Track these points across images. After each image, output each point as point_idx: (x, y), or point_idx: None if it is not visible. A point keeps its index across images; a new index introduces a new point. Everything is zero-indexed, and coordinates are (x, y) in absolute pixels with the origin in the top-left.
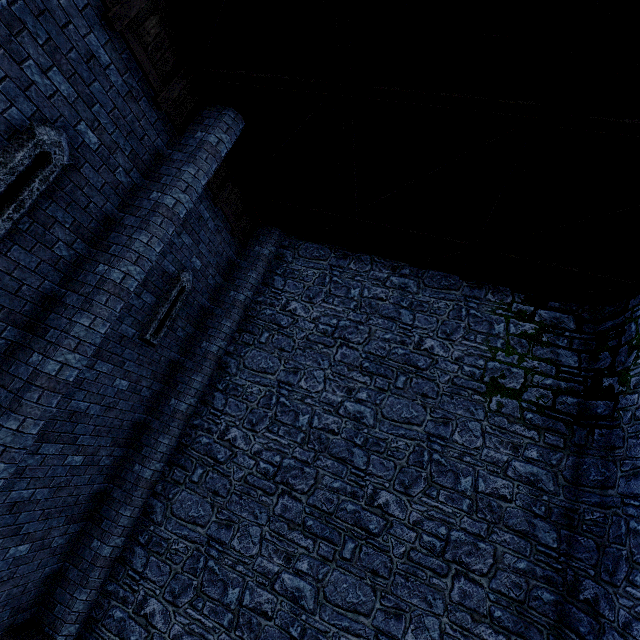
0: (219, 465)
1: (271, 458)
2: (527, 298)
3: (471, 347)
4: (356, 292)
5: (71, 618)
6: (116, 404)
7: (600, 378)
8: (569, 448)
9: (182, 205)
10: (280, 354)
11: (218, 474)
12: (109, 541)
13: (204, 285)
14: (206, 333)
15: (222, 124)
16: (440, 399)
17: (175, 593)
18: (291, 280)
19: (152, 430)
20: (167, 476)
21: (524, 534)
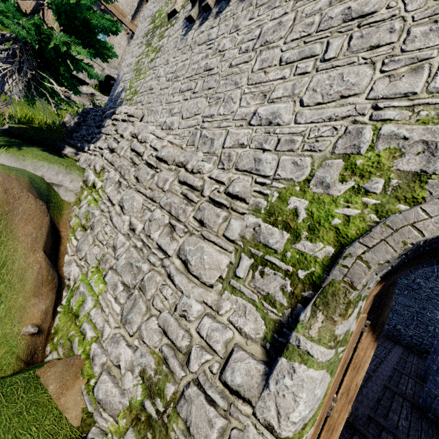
0: None
1: None
2: None
3: None
4: None
5: None
6: None
7: None
8: None
9: None
10: None
11: None
12: None
13: None
14: None
15: None
16: None
17: None
18: None
19: None
20: None
21: None
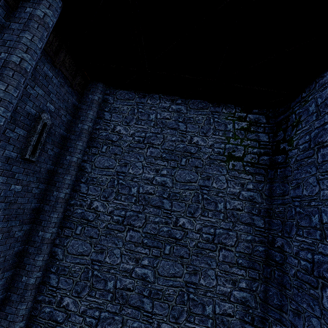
0: (90, 222)
1: (119, 213)
2: (242, 109)
3: (217, 138)
4: (153, 116)
5: (19, 319)
6: (16, 200)
7: (279, 145)
8: (266, 181)
9: (26, 62)
10: (115, 157)
11: (91, 227)
12: (32, 275)
13: (60, 121)
14: (68, 151)
15: (44, 1)
16: (204, 167)
17: (78, 292)
18: (114, 114)
19: (45, 211)
20: (61, 234)
21: (249, 224)
